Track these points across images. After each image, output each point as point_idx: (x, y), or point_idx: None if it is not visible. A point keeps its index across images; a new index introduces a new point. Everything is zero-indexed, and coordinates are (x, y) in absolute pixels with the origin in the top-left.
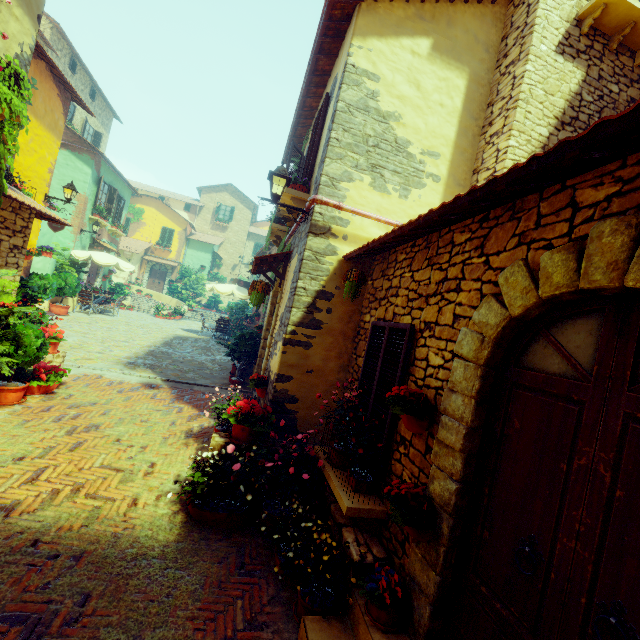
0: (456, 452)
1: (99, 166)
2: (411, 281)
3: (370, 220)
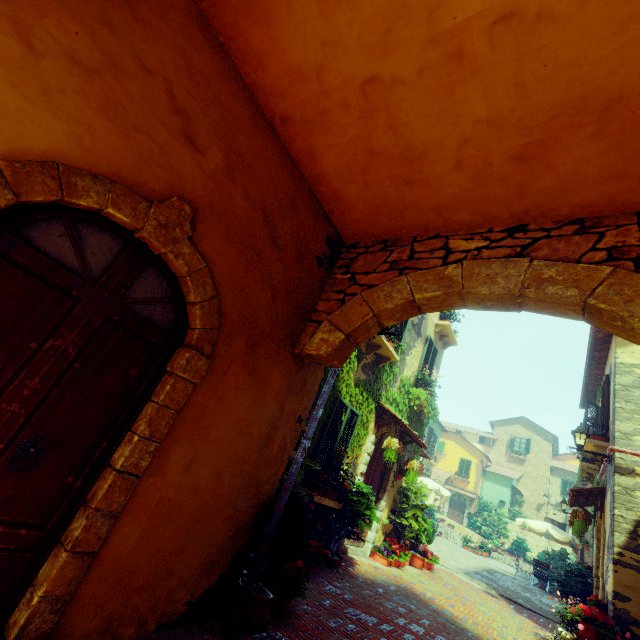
0: None
1: None
2: None
3: None
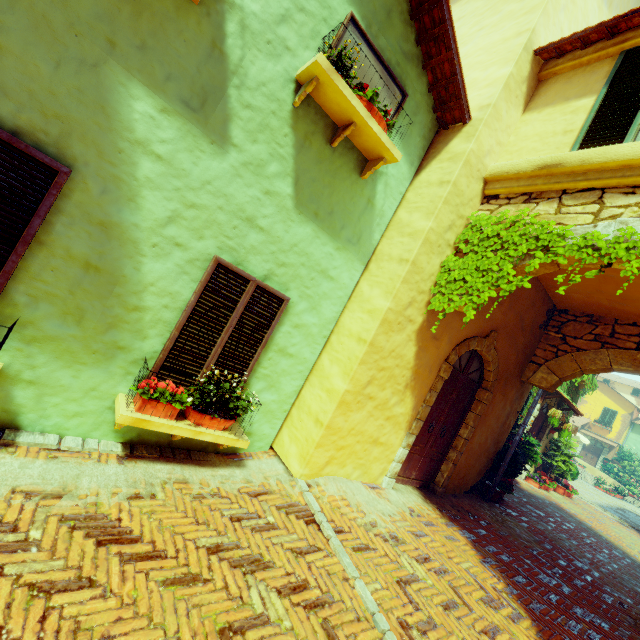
0: None
1: None
2: None
3: None
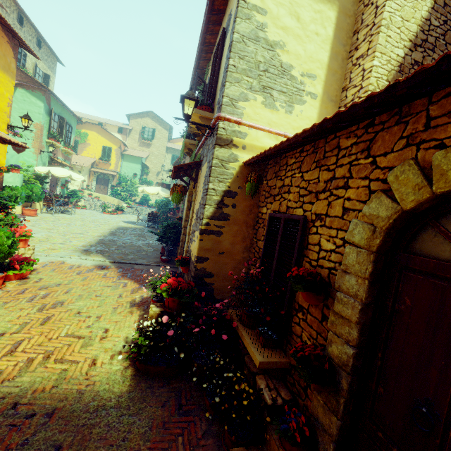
0: (352, 323)
1: (49, 100)
2: (301, 180)
3: (263, 132)
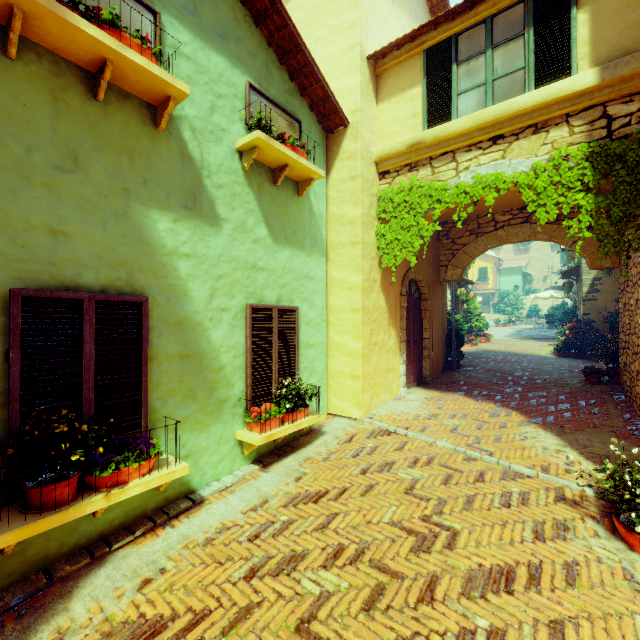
0: None
1: None
2: None
3: None
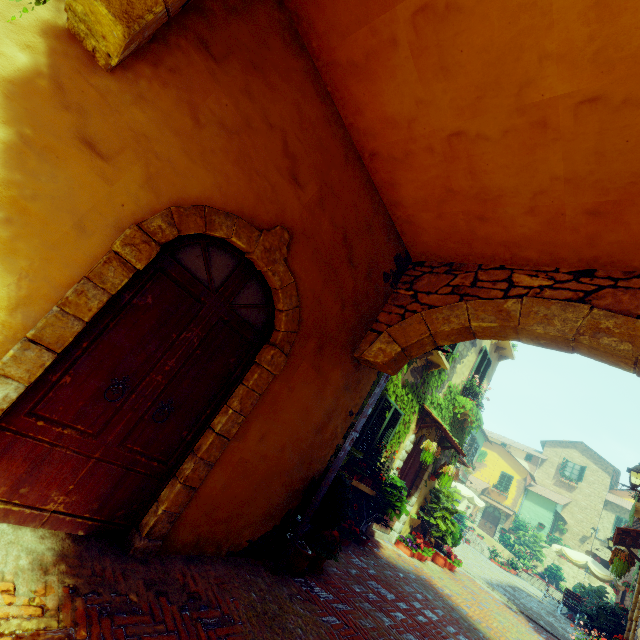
0: None
1: None
2: None
3: None
